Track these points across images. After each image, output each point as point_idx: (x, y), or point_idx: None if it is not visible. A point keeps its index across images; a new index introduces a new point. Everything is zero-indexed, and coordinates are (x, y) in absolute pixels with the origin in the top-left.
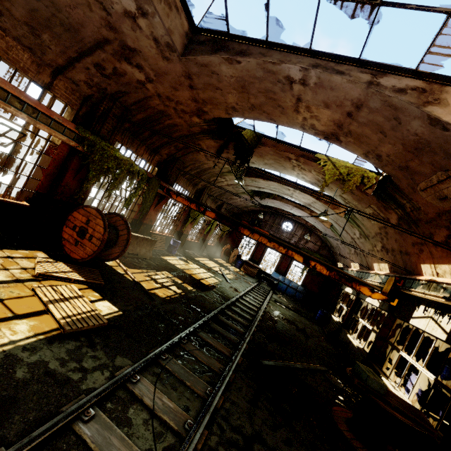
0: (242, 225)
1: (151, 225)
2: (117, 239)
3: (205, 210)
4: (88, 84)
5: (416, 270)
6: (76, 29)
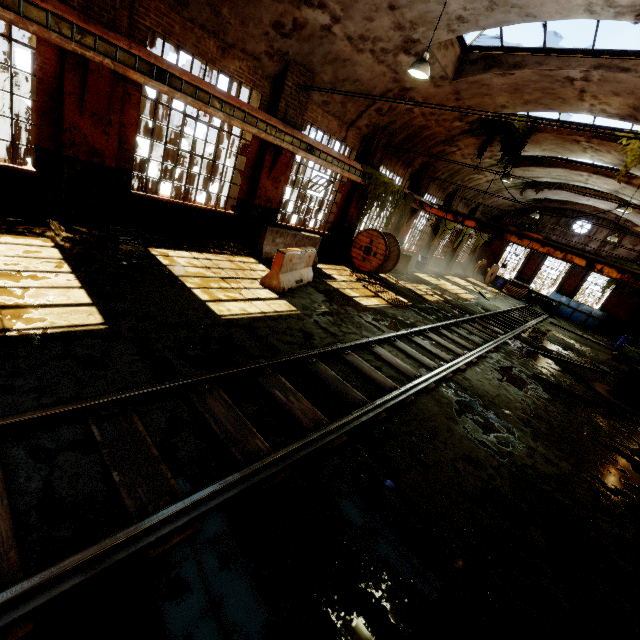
0: (508, 231)
1: (402, 241)
2: (389, 255)
3: (463, 219)
4: (367, 126)
5: None
6: (370, 91)
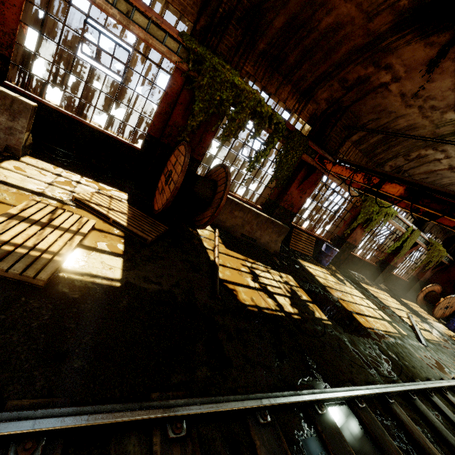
0: None
1: (292, 212)
2: (213, 198)
3: (381, 181)
4: None
5: None
6: None
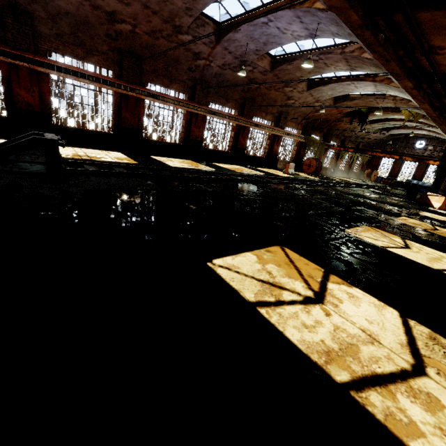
0: (367, 150)
1: (322, 163)
2: (317, 166)
3: (348, 149)
4: (305, 122)
5: None
6: (305, 113)
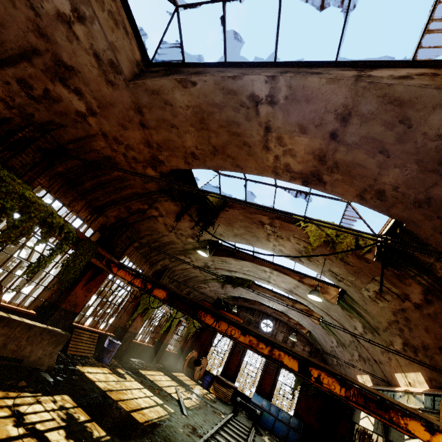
0: (203, 308)
1: (75, 312)
2: None
3: (153, 287)
4: (6, 103)
5: None
6: None
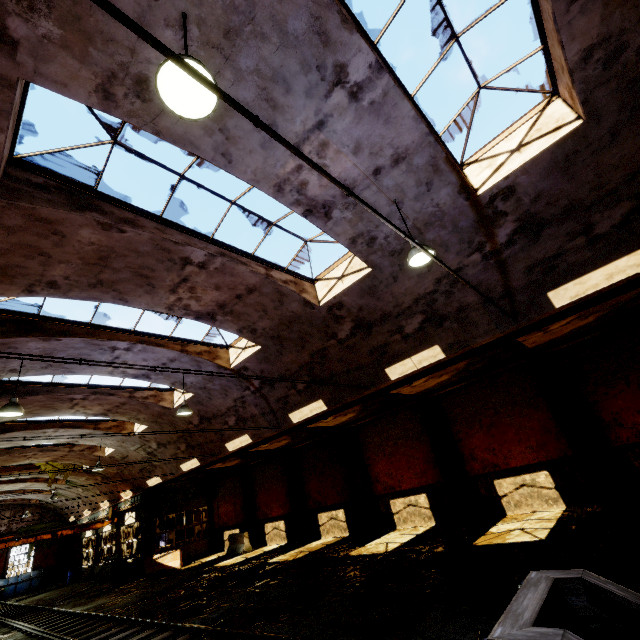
0: None
1: None
2: None
3: None
4: None
5: (120, 497)
6: None
